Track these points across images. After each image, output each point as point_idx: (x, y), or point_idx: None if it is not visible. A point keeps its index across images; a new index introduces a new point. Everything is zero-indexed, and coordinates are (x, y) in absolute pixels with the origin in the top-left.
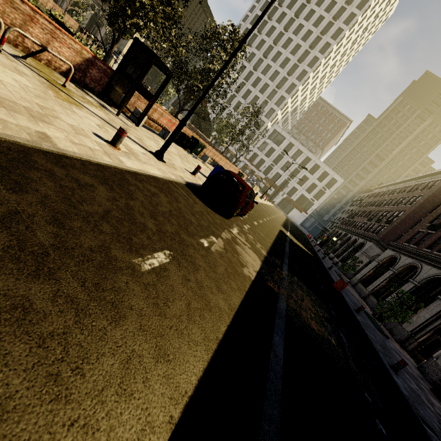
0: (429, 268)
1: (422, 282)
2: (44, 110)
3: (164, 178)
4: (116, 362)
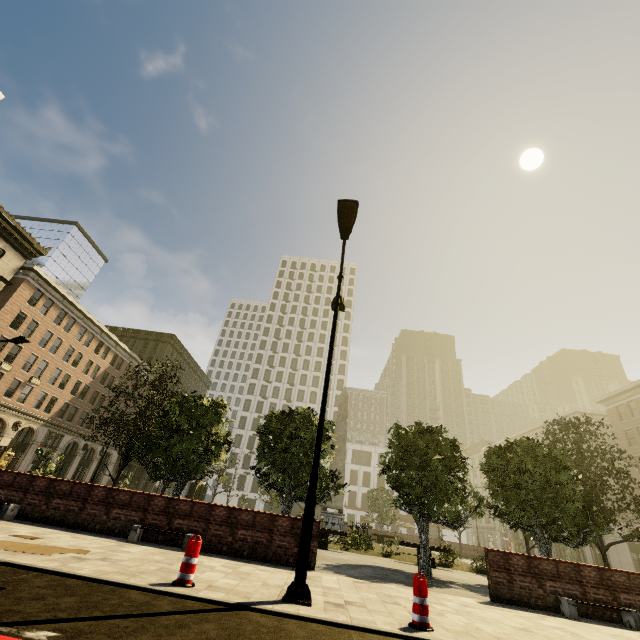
0: None
1: None
2: None
3: None
4: None
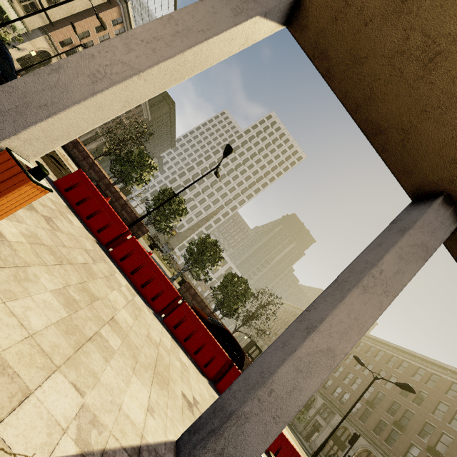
0: None
1: None
2: None
3: None
4: None
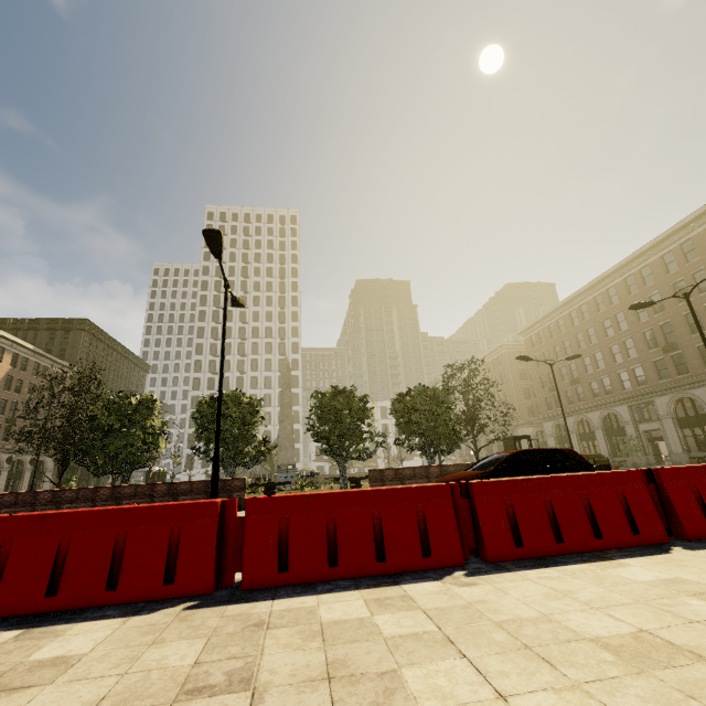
0: (592, 414)
1: (601, 424)
2: None
3: None
4: None
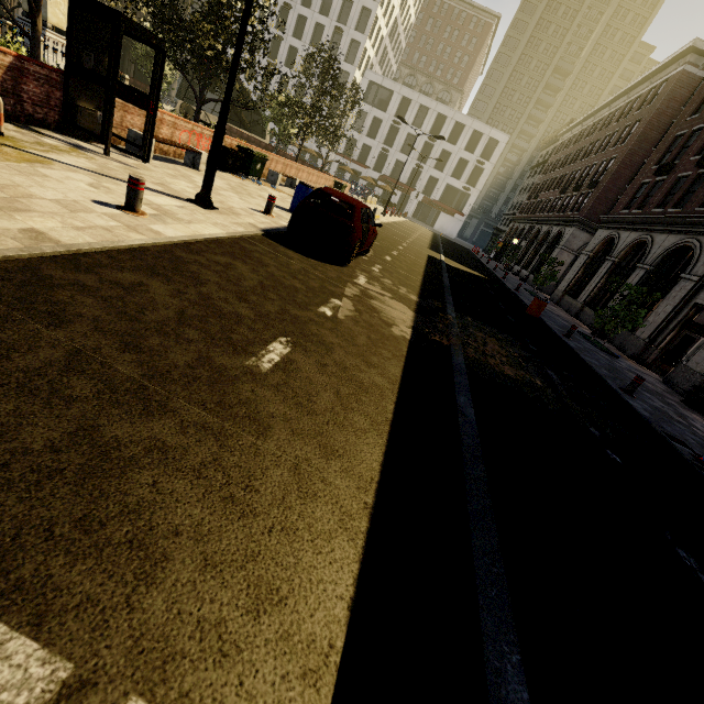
0: (664, 238)
1: (656, 262)
2: (5, 191)
3: (229, 237)
4: (284, 471)
